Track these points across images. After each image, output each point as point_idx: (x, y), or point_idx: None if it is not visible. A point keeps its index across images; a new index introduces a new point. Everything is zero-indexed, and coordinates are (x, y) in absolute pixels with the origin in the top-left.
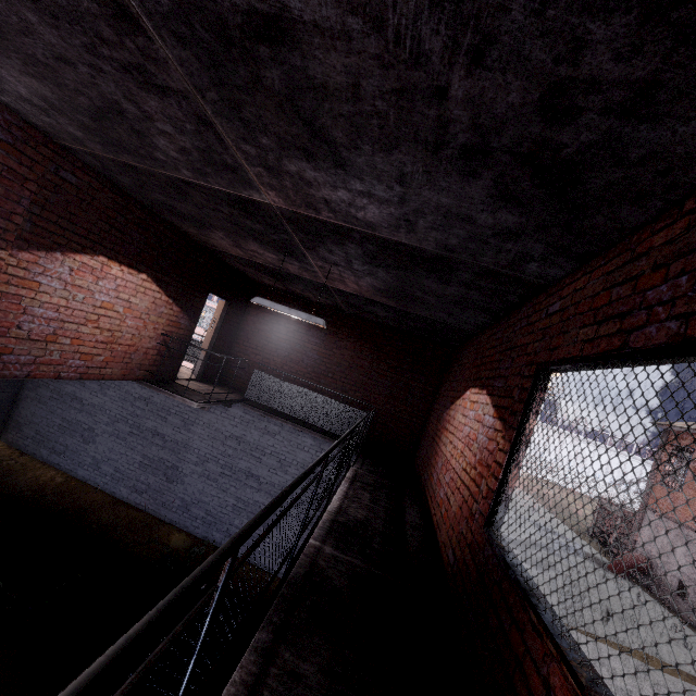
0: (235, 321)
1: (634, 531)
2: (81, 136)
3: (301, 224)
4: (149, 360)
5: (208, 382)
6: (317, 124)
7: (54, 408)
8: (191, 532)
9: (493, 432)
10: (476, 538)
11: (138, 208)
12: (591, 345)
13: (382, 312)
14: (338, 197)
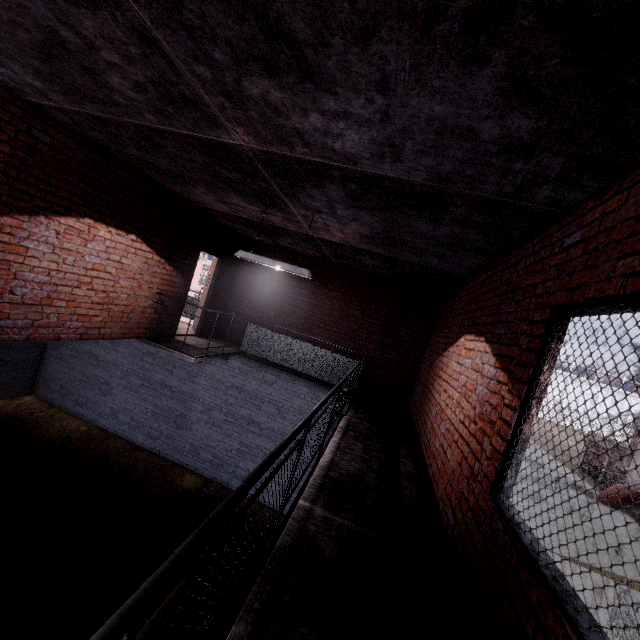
0: (228, 277)
1: (625, 464)
2: (41, 87)
3: (277, 167)
4: (147, 318)
5: (207, 336)
6: (271, 14)
7: (74, 365)
8: (202, 473)
9: (495, 384)
10: (481, 504)
11: (119, 167)
12: (639, 279)
13: (370, 261)
14: (311, 124)
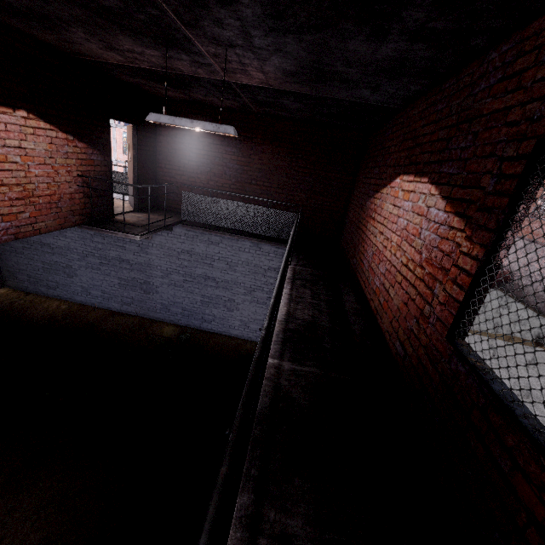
0: (150, 145)
1: None
2: None
3: None
4: (79, 204)
5: (146, 210)
6: None
7: (31, 255)
8: (176, 323)
9: (447, 230)
10: (435, 345)
11: None
12: None
13: (294, 104)
14: None
